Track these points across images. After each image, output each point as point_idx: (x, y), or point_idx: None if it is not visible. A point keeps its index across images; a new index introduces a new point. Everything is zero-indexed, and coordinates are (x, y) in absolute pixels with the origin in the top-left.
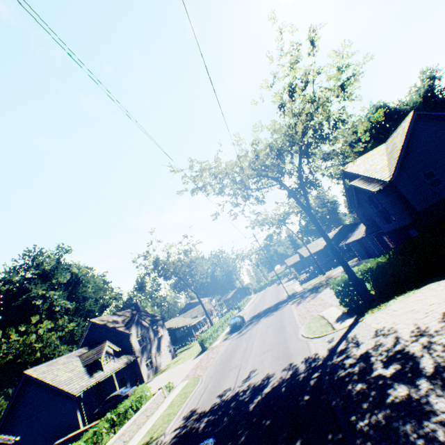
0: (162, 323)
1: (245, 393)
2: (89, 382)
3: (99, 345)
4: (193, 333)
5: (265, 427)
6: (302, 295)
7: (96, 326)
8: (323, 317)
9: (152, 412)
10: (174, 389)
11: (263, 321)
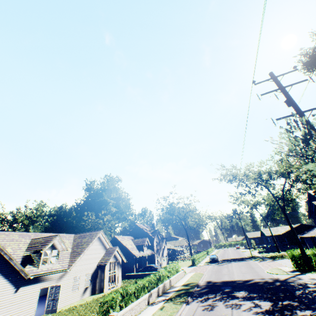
0: (165, 241)
1: (239, 281)
2: (139, 253)
3: (142, 238)
4: (176, 255)
5: (255, 287)
6: (262, 258)
7: (137, 227)
8: (280, 269)
9: (181, 277)
10: (187, 273)
11: (234, 263)
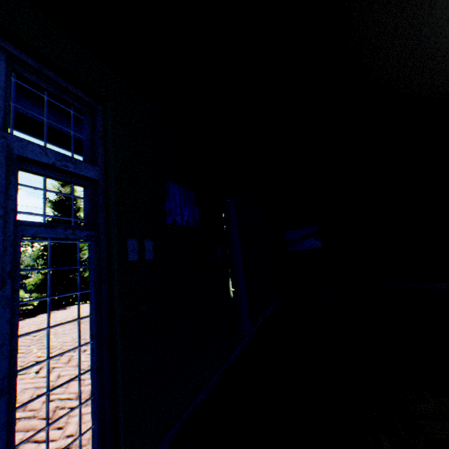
0: None
1: None
2: None
3: None
4: None
5: None
6: None
7: None
8: None
9: None
10: None
11: None
